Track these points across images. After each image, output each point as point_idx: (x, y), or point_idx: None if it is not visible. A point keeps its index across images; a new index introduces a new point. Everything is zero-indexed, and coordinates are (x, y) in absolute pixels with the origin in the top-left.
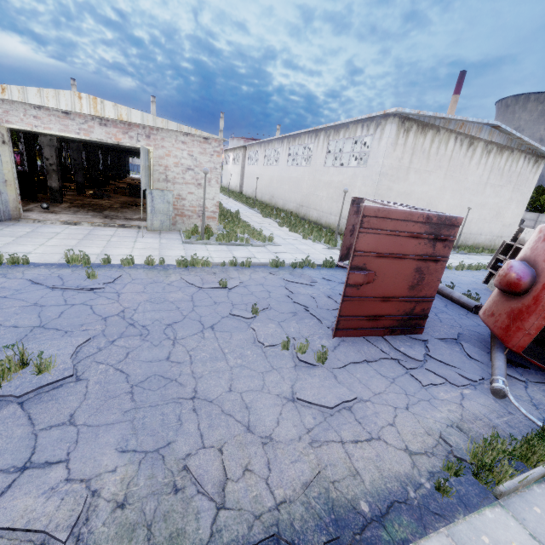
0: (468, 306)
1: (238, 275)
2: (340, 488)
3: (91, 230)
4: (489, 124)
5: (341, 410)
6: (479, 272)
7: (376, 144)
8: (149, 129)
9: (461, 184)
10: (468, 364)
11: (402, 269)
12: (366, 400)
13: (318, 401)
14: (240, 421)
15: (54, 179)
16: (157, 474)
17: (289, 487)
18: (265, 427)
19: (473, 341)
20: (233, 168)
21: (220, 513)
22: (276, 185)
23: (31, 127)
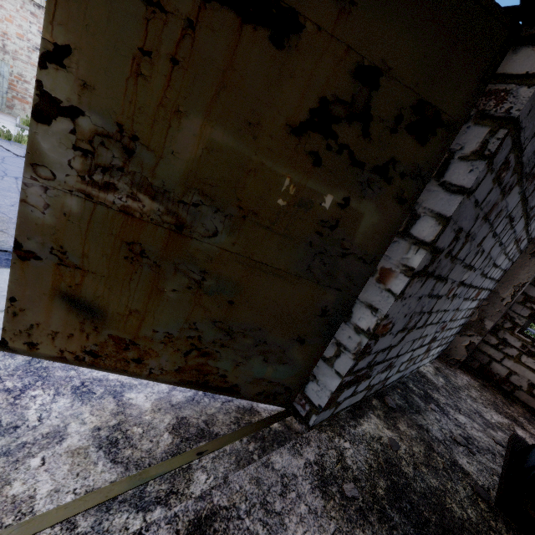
0: None
1: None
2: None
3: None
4: None
5: None
6: None
7: None
8: None
9: None
10: None
11: None
12: None
13: None
14: (12, 217)
15: None
16: None
17: None
18: None
19: None
20: None
21: None
22: None
23: None
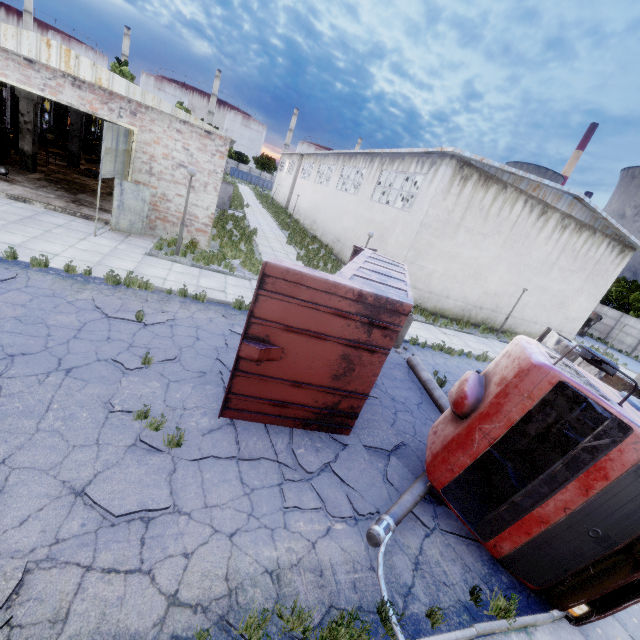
0: (443, 410)
1: (177, 309)
2: (15, 638)
3: (39, 213)
4: (570, 194)
5: (133, 521)
6: None
7: (426, 187)
8: (136, 104)
9: (523, 258)
10: (376, 489)
11: (322, 352)
12: (184, 513)
13: (107, 502)
14: None
15: (27, 141)
16: None
17: None
18: None
19: (414, 457)
20: (286, 177)
21: None
22: (320, 209)
23: None
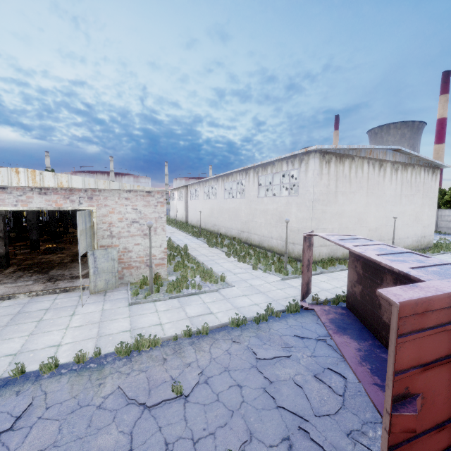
0: None
1: (194, 355)
2: None
3: (25, 304)
4: (391, 149)
5: None
6: None
7: (303, 175)
8: (91, 191)
9: (382, 198)
10: None
11: None
12: None
13: None
14: None
15: None
16: None
17: None
18: None
19: None
20: (178, 203)
21: None
22: (216, 215)
23: None
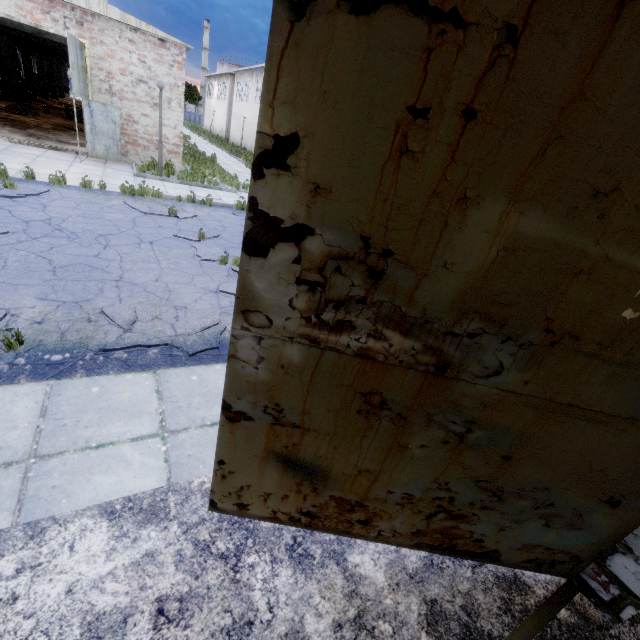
0: None
1: (194, 210)
2: None
3: (9, 146)
4: None
5: None
6: None
7: None
8: (81, 12)
9: None
10: None
11: None
12: None
13: None
14: (160, 296)
15: None
16: (74, 313)
17: (191, 329)
18: (182, 302)
19: None
20: (218, 104)
21: (126, 333)
22: None
23: None
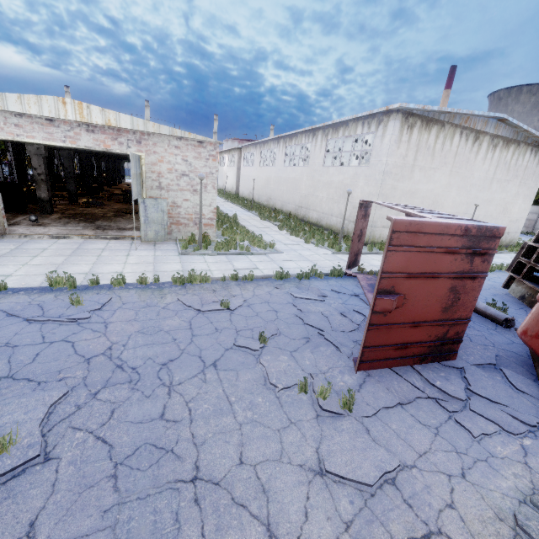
0: (497, 318)
1: (240, 291)
2: None
3: (81, 244)
4: (495, 117)
5: (383, 486)
6: (493, 273)
7: (379, 142)
8: (140, 134)
9: (467, 180)
10: (517, 400)
11: (435, 290)
12: (411, 466)
13: (353, 475)
14: (257, 515)
15: (43, 189)
16: None
17: None
18: (290, 525)
19: (513, 364)
20: (229, 169)
21: None
22: (273, 186)
23: (13, 136)
